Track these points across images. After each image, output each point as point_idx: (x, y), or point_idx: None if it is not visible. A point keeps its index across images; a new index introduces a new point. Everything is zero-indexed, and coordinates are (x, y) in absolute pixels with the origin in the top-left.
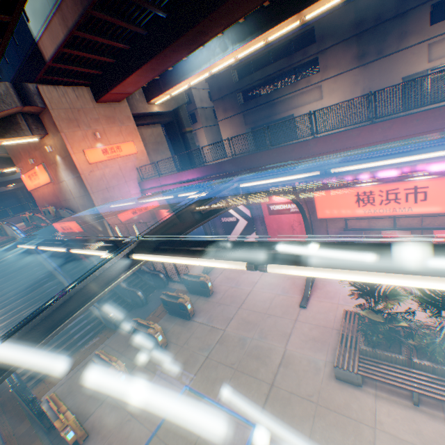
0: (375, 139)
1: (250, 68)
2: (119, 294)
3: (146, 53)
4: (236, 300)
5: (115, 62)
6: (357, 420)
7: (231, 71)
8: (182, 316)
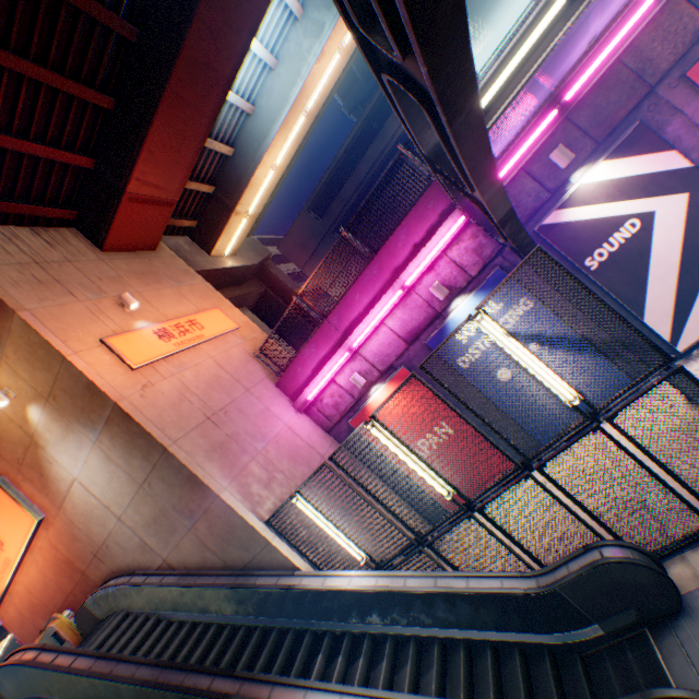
0: None
1: (332, 188)
2: None
3: (179, 6)
4: None
5: (113, 105)
6: None
7: (306, 212)
8: None
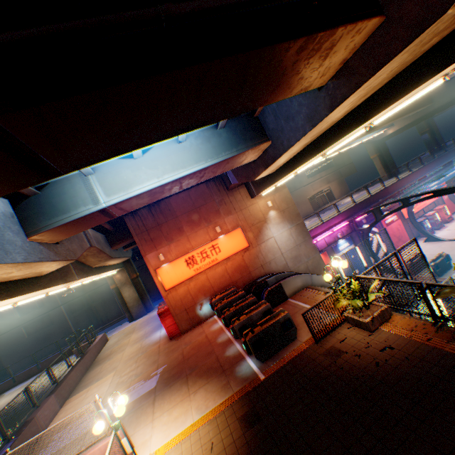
0: (404, 183)
1: None
2: None
3: None
4: None
5: None
6: None
7: None
8: (447, 268)
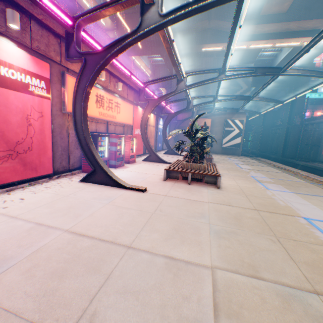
0: None
1: None
2: None
3: None
4: (91, 258)
5: None
6: (239, 187)
7: None
8: None
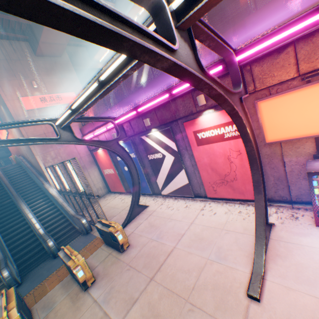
0: None
1: None
2: (40, 240)
3: None
4: (150, 262)
5: None
6: None
7: None
8: (79, 282)
